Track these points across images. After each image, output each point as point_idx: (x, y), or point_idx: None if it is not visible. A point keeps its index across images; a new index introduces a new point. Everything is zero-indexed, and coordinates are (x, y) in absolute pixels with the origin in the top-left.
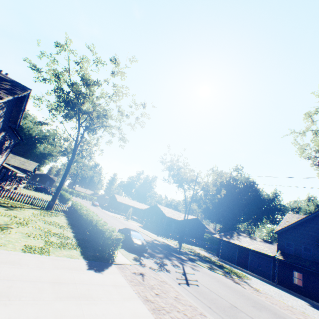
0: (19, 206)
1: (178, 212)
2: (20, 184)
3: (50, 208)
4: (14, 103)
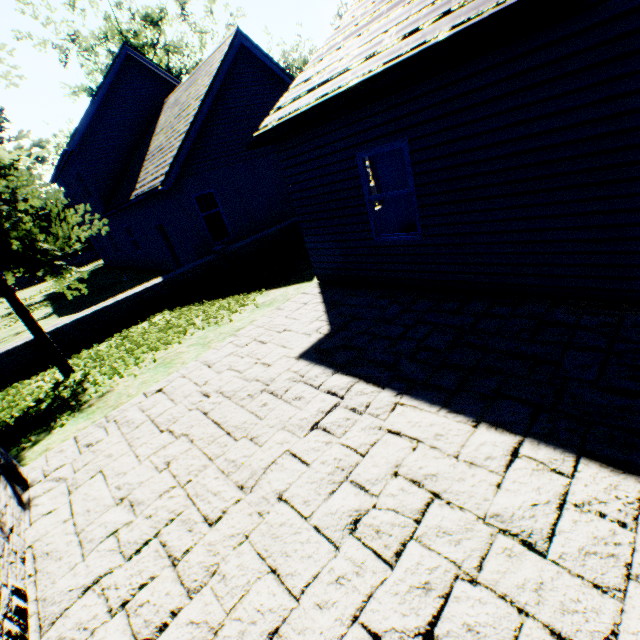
0: None
1: None
2: None
3: None
4: None
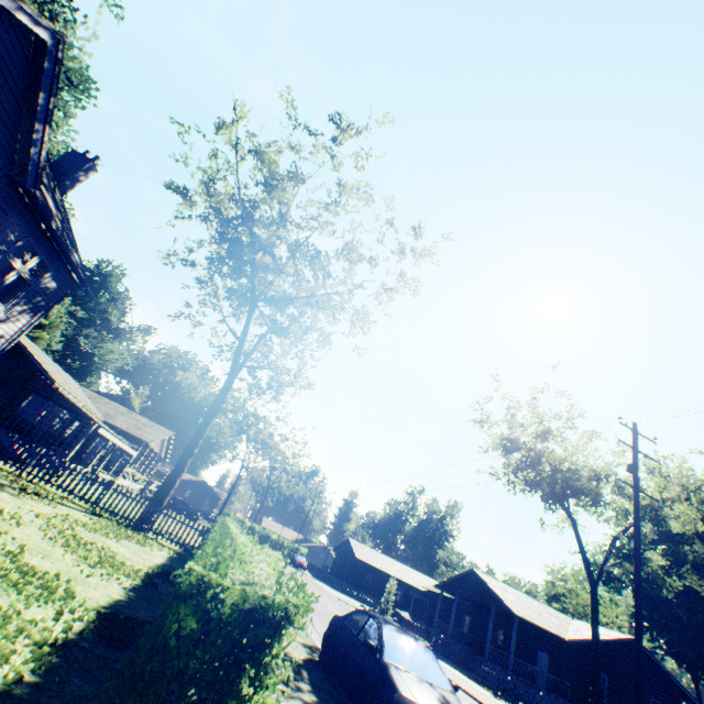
0: (47, 496)
1: (551, 609)
2: (121, 474)
3: (141, 523)
4: (19, 86)
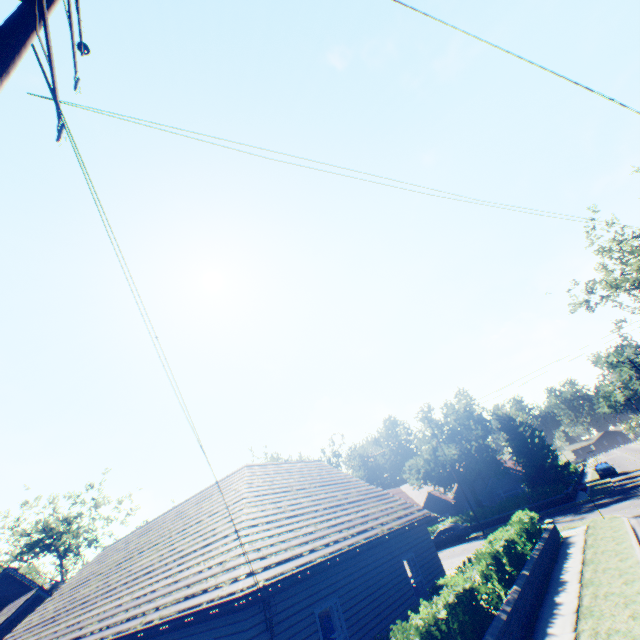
0: None
1: None
2: None
3: None
4: None
